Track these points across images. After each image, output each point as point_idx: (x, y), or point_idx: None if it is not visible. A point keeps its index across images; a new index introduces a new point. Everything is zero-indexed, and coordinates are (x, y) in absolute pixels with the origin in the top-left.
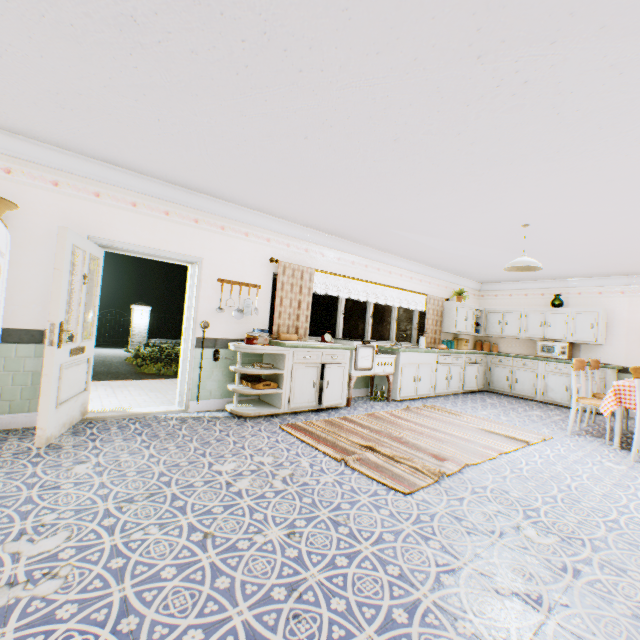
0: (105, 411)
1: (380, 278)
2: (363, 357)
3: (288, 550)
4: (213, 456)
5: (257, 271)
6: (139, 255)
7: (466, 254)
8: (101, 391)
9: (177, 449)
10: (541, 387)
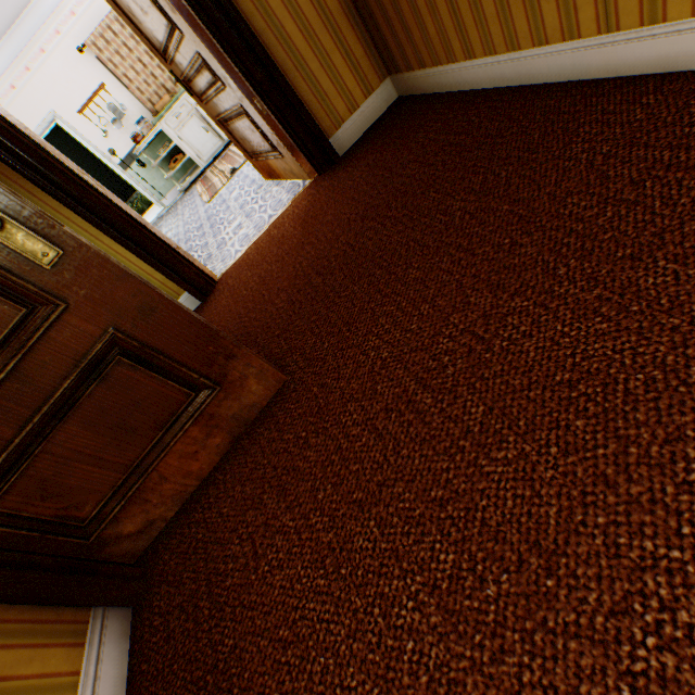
0: None
1: None
2: None
3: None
4: None
5: (87, 74)
6: None
7: None
8: None
9: None
10: None
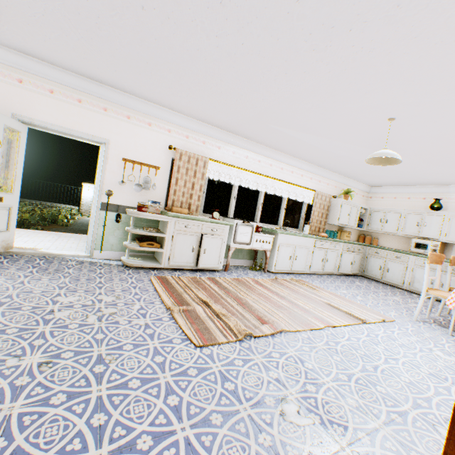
0: (28, 249)
1: (272, 172)
2: (242, 233)
3: (22, 378)
4: (68, 290)
5: (158, 155)
6: (56, 133)
7: (346, 154)
8: (48, 238)
9: (47, 281)
10: (409, 278)
